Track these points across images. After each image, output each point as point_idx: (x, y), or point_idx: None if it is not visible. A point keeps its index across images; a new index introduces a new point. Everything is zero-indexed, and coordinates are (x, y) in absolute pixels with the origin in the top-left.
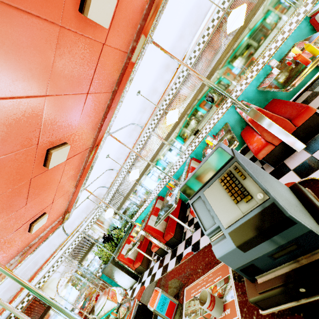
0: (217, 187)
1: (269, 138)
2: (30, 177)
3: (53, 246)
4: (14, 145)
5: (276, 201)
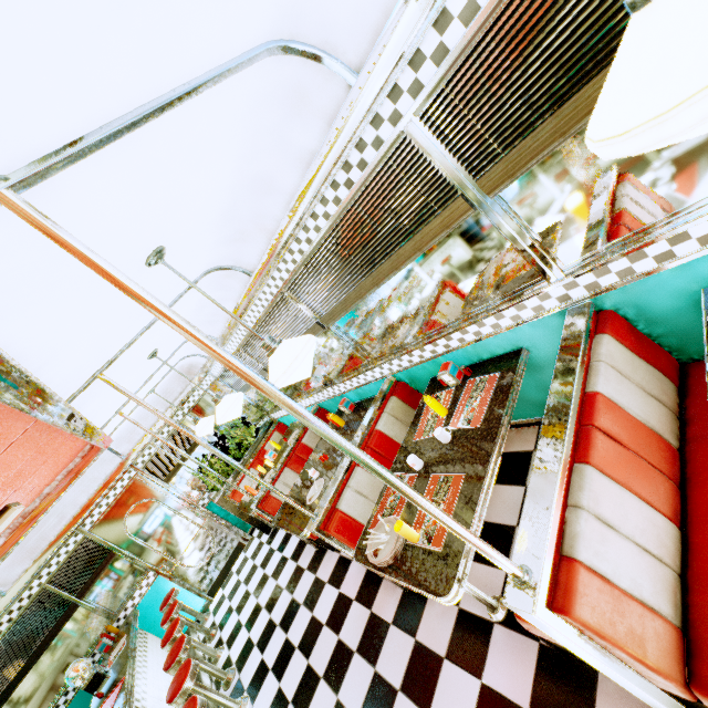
0: None
1: None
2: None
3: (92, 482)
4: None
5: None
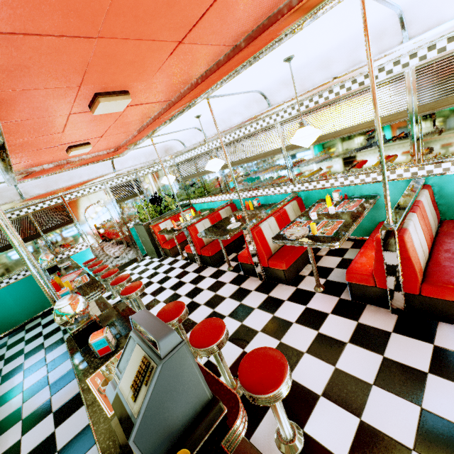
0: (140, 356)
1: (377, 274)
2: (68, 112)
3: (94, 172)
4: (42, 82)
5: (135, 426)
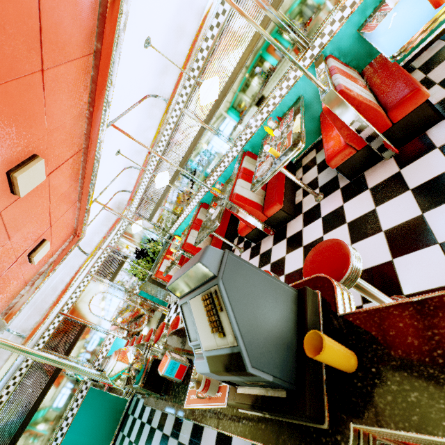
0: (200, 302)
1: (350, 139)
2: None
3: (71, 269)
4: None
5: (242, 352)
